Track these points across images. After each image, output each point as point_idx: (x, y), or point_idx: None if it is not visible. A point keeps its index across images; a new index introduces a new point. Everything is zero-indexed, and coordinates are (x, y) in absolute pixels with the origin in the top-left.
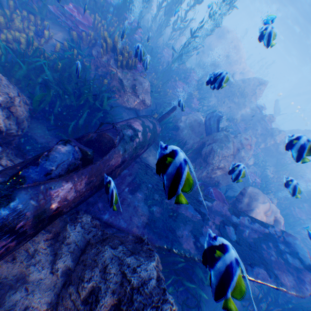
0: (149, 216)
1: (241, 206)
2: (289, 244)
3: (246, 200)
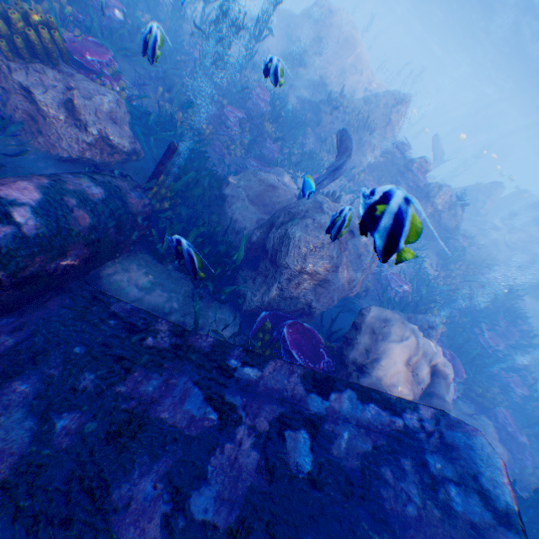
0: (27, 459)
1: (354, 356)
2: (456, 451)
3: (364, 341)
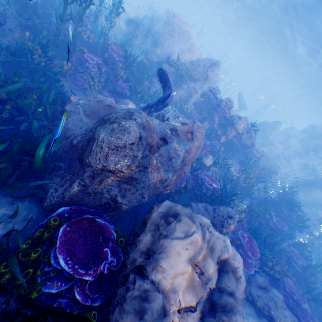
0: None
1: (136, 257)
2: None
3: (148, 240)
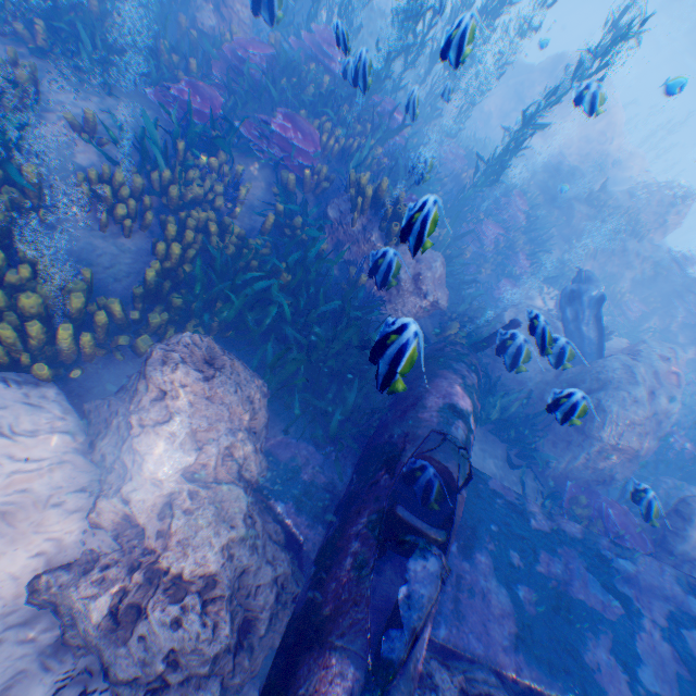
0: (518, 618)
1: (685, 549)
2: None
3: None
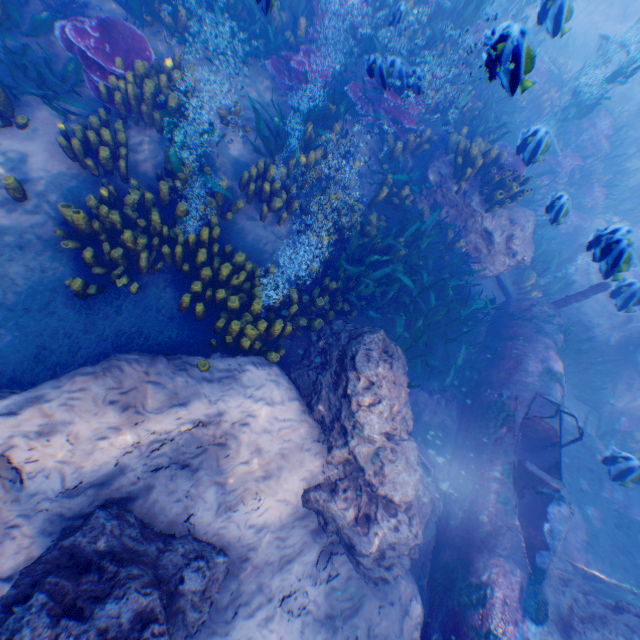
0: (586, 529)
1: None
2: None
3: None
